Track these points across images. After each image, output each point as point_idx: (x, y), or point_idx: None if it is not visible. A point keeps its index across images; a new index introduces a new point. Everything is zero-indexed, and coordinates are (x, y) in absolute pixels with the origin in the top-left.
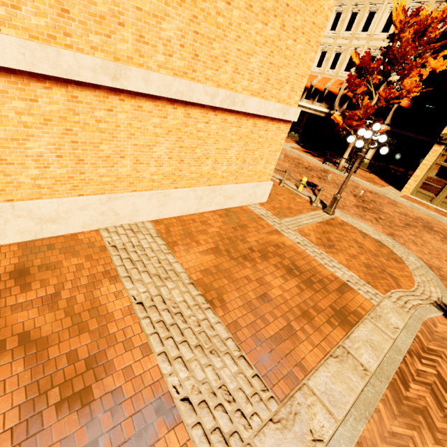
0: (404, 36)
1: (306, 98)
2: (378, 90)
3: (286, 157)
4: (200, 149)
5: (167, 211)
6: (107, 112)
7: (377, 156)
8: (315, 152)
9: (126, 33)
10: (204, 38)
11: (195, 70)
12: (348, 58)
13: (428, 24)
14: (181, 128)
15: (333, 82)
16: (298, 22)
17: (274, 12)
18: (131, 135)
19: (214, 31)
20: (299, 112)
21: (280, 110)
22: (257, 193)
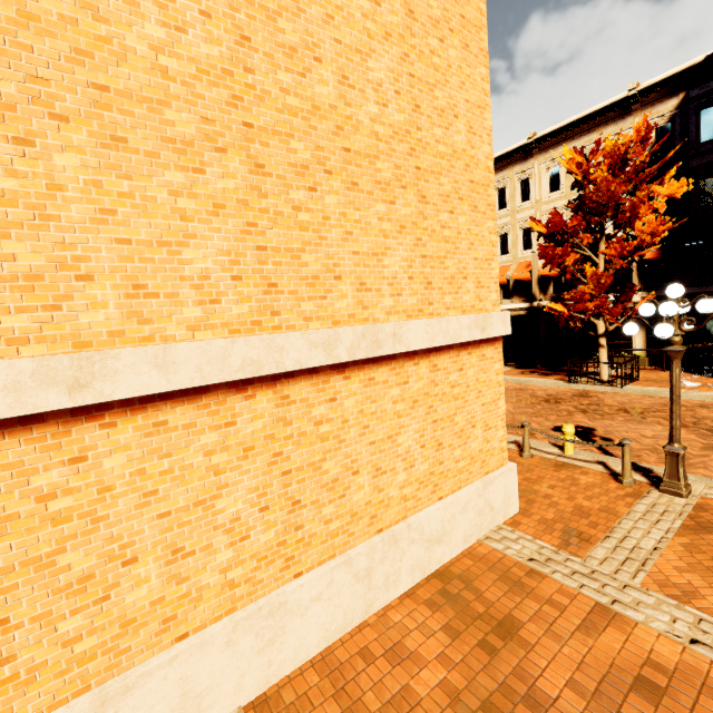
0: (597, 177)
1: None
2: (597, 251)
3: None
4: (334, 460)
5: (287, 651)
6: (71, 465)
7: (654, 340)
8: (541, 368)
9: (100, 289)
10: (281, 252)
11: (276, 312)
12: (520, 235)
13: (623, 152)
14: (277, 432)
15: (515, 267)
16: (446, 186)
17: (398, 182)
18: (148, 495)
19: (297, 237)
20: (508, 317)
21: (472, 324)
22: (492, 500)
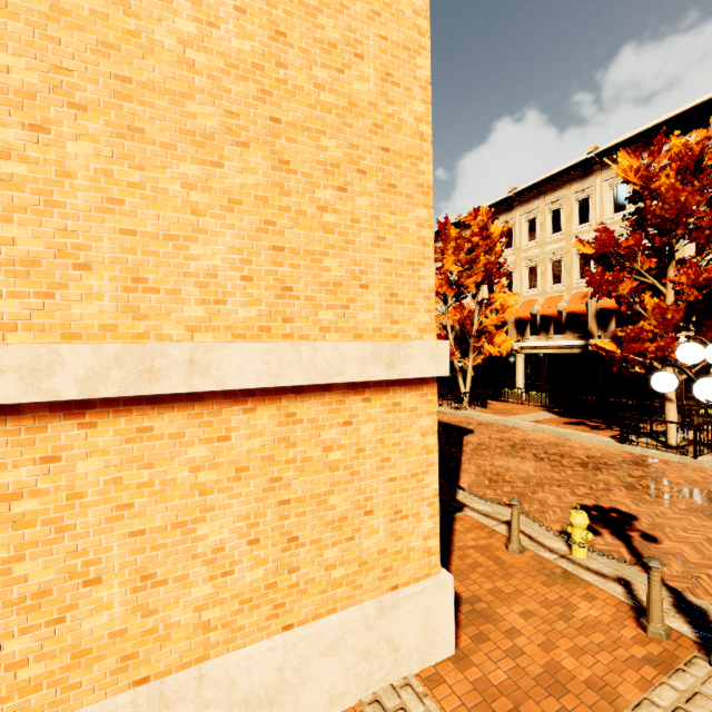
0: (660, 185)
1: (532, 335)
2: (664, 278)
3: (525, 446)
4: (44, 558)
5: None
6: None
7: None
8: (593, 419)
9: None
10: None
11: None
12: (576, 261)
13: (698, 153)
14: None
15: (568, 298)
16: (333, 152)
17: (233, 137)
18: None
19: None
20: (446, 350)
21: (368, 356)
22: (397, 634)
